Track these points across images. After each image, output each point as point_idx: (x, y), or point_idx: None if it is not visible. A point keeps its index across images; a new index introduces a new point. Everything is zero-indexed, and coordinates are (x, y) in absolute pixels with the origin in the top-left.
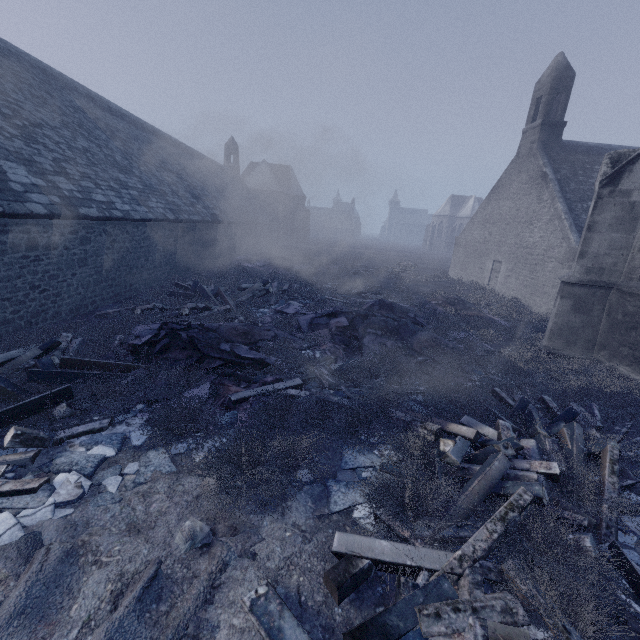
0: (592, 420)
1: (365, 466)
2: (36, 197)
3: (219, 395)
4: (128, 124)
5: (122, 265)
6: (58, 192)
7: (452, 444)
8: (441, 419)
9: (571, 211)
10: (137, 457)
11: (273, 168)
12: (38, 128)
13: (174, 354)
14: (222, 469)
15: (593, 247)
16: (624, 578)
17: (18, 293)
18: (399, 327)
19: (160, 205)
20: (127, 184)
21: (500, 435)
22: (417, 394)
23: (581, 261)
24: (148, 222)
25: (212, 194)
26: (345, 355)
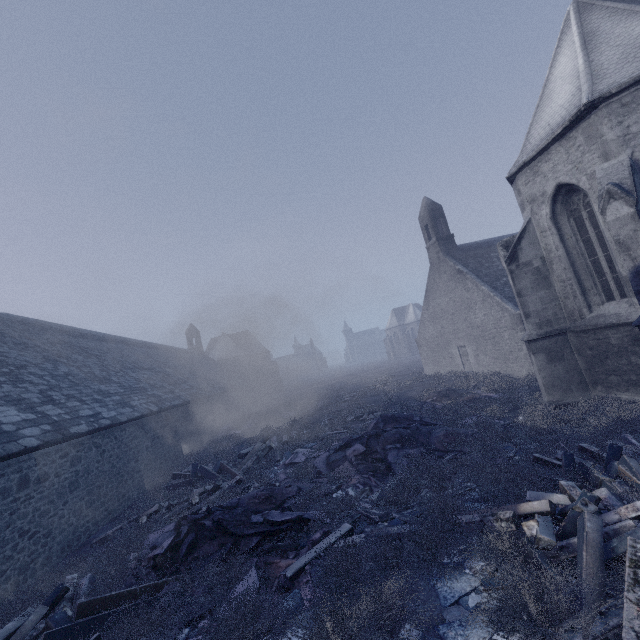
0: (636, 450)
1: (466, 592)
2: (28, 431)
3: (269, 578)
4: (99, 341)
5: (113, 475)
6: (48, 420)
7: (535, 524)
8: (508, 505)
9: (495, 289)
10: None
11: (233, 337)
12: (23, 369)
13: (204, 549)
14: None
15: (531, 307)
16: None
17: (6, 547)
18: (413, 433)
19: (142, 401)
20: (109, 392)
21: (571, 497)
22: (468, 492)
23: (529, 320)
24: (134, 421)
25: (185, 376)
26: (378, 481)
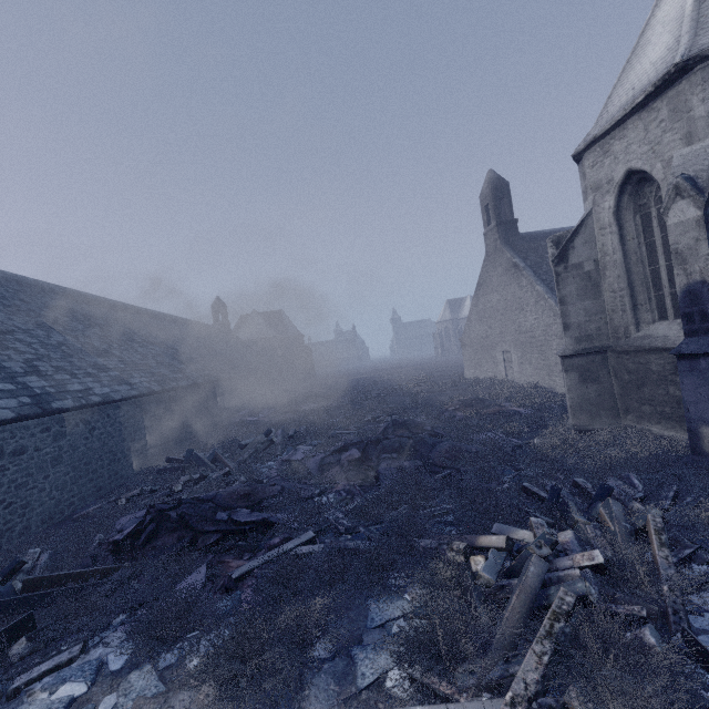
0: (633, 492)
1: (395, 617)
2: (3, 403)
3: (218, 577)
4: (107, 309)
5: (104, 453)
6: (28, 392)
7: (483, 560)
8: (471, 535)
9: (552, 290)
10: (116, 686)
11: (264, 316)
12: (9, 335)
13: (163, 540)
14: (219, 669)
15: (572, 318)
16: (706, 671)
17: None
18: (415, 444)
19: (144, 379)
20: (106, 366)
21: (535, 535)
22: (445, 514)
23: (568, 333)
24: (131, 400)
25: (202, 355)
26: (362, 490)
